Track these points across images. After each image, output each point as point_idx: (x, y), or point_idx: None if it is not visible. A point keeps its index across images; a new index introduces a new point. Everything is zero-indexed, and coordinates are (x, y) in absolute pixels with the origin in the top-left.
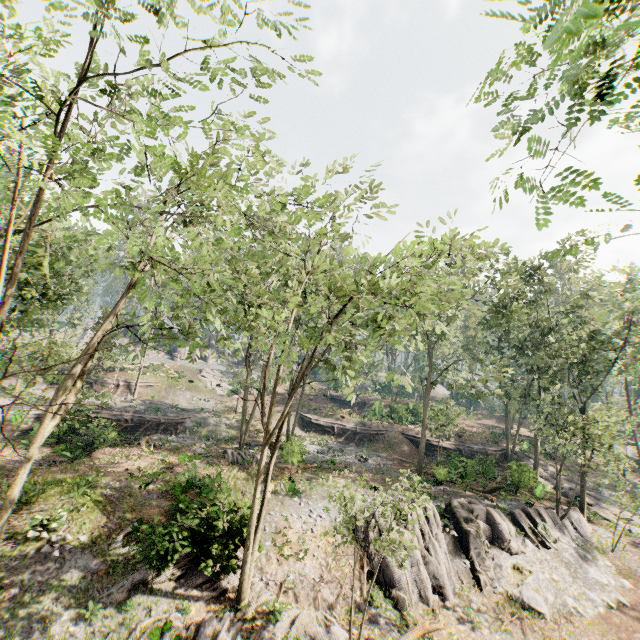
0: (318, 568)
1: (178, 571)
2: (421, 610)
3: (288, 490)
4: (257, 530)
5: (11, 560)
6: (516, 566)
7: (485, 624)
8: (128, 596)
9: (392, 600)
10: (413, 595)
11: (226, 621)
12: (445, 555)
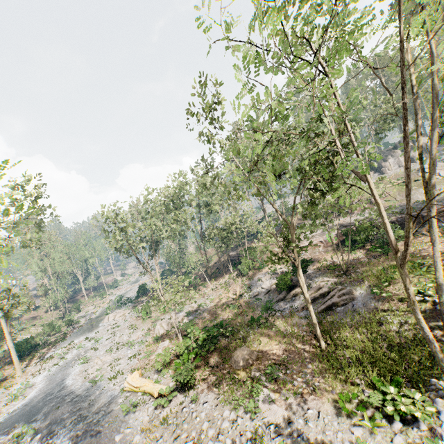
0: None
1: None
2: None
3: None
4: None
5: None
6: None
7: None
8: None
9: None
10: None
11: None
12: None
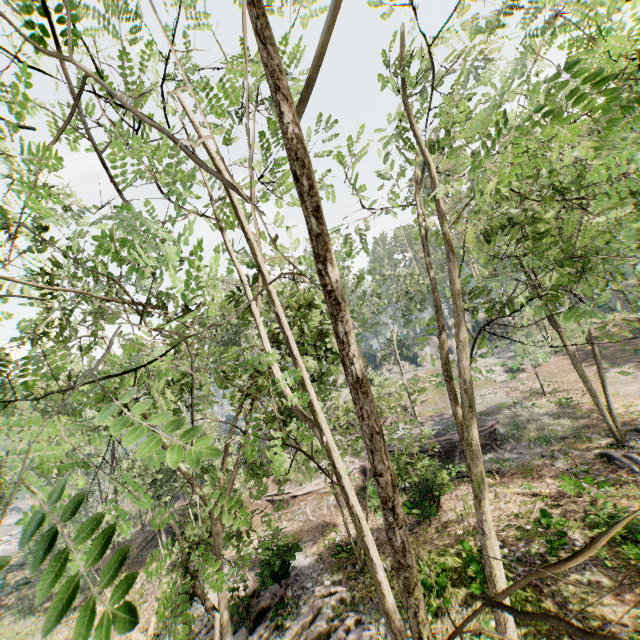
0: None
1: None
2: None
3: None
4: None
5: None
6: None
7: None
8: None
9: None
10: None
11: None
12: None
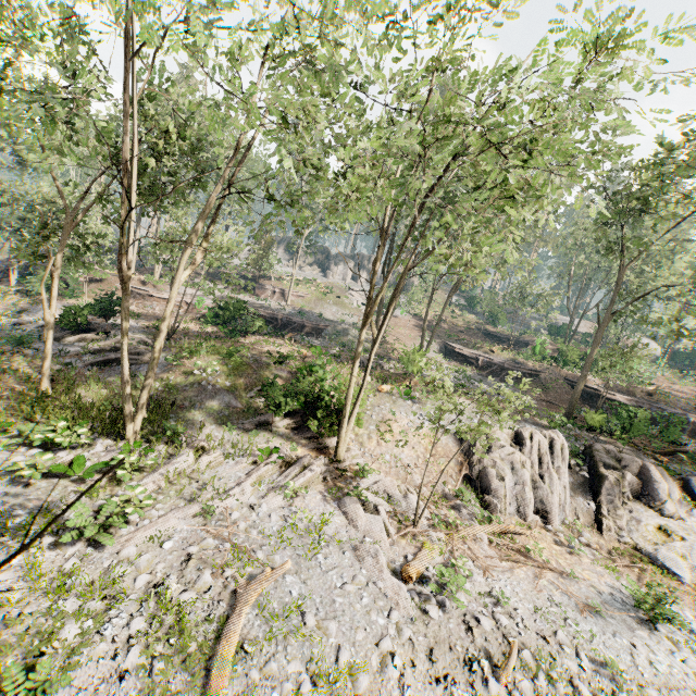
0: (415, 458)
1: (293, 424)
2: (514, 521)
3: (403, 394)
4: (356, 406)
5: (184, 386)
6: (663, 528)
7: (589, 557)
8: (255, 429)
9: (483, 503)
10: (509, 507)
11: (319, 461)
12: (563, 488)
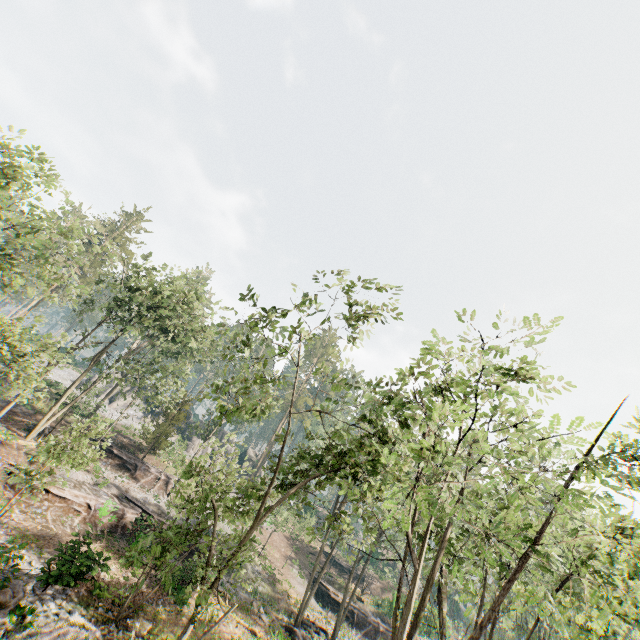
0: None
1: None
2: None
3: None
4: None
5: None
6: None
7: None
8: None
9: None
10: None
11: None
12: None
